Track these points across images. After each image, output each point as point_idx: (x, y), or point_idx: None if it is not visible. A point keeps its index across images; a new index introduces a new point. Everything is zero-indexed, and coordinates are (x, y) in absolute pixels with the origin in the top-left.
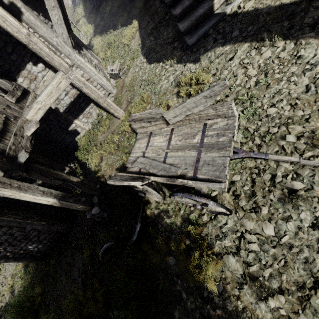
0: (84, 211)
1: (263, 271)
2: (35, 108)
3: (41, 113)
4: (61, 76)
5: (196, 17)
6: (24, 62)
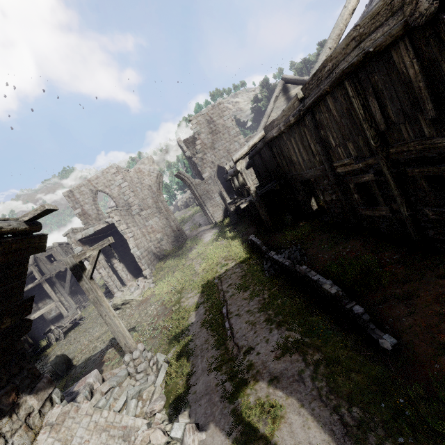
0: (27, 349)
1: (60, 346)
2: (37, 313)
3: (38, 315)
4: (54, 303)
5: (108, 290)
6: (46, 297)
